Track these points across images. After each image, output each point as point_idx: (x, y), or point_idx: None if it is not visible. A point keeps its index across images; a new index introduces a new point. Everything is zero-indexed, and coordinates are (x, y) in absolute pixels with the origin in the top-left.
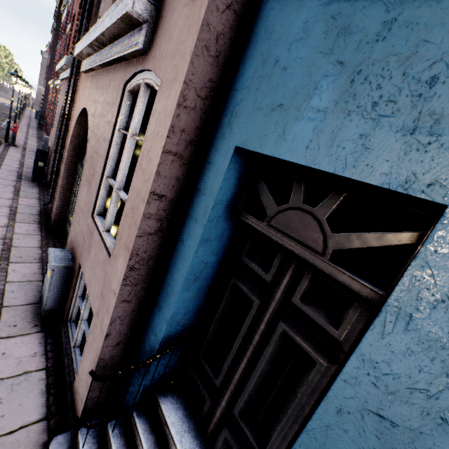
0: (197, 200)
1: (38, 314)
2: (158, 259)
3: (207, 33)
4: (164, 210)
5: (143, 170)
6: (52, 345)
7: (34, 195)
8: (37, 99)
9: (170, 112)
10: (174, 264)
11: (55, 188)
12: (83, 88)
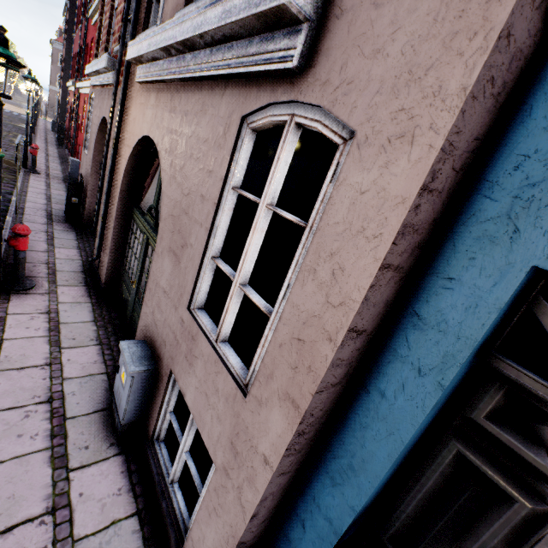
0: (418, 336)
1: (112, 426)
2: (332, 411)
3: (501, 52)
4: (358, 348)
5: (321, 282)
6: (137, 474)
7: (72, 243)
8: (50, 103)
9: (400, 199)
10: (364, 424)
11: (103, 238)
12: (139, 104)
